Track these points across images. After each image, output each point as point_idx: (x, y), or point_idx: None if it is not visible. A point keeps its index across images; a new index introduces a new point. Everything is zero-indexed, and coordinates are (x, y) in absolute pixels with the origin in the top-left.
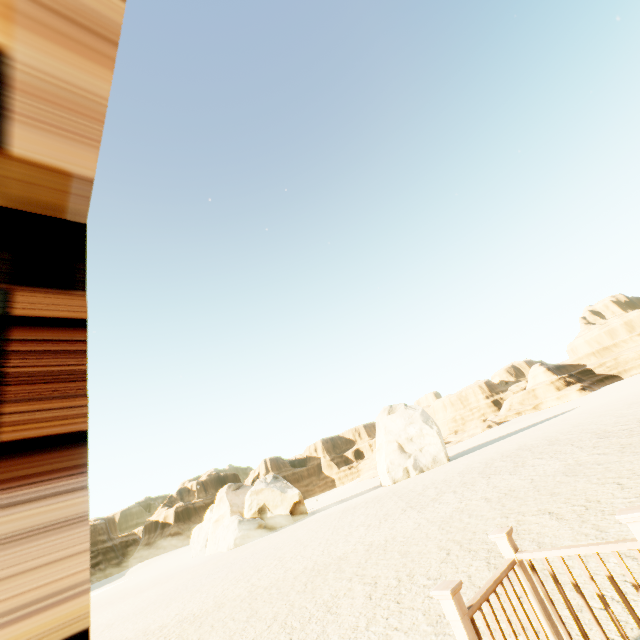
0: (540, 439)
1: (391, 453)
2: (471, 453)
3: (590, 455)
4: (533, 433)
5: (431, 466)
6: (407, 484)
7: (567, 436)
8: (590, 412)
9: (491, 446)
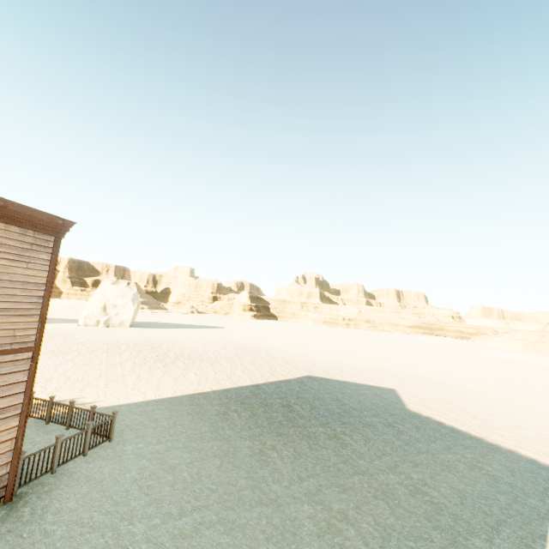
0: (164, 341)
1: (96, 308)
2: (146, 328)
3: (133, 362)
4: (178, 334)
5: (117, 326)
6: (85, 332)
7: (165, 347)
8: (208, 336)
9: (158, 330)
